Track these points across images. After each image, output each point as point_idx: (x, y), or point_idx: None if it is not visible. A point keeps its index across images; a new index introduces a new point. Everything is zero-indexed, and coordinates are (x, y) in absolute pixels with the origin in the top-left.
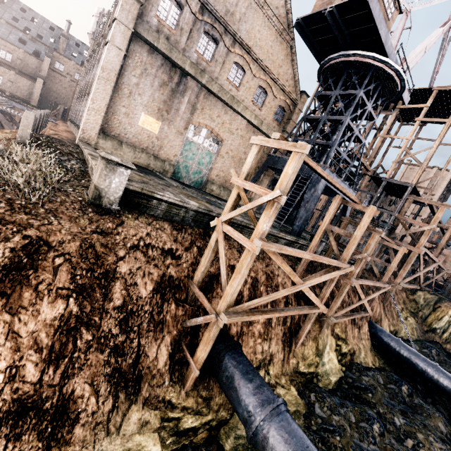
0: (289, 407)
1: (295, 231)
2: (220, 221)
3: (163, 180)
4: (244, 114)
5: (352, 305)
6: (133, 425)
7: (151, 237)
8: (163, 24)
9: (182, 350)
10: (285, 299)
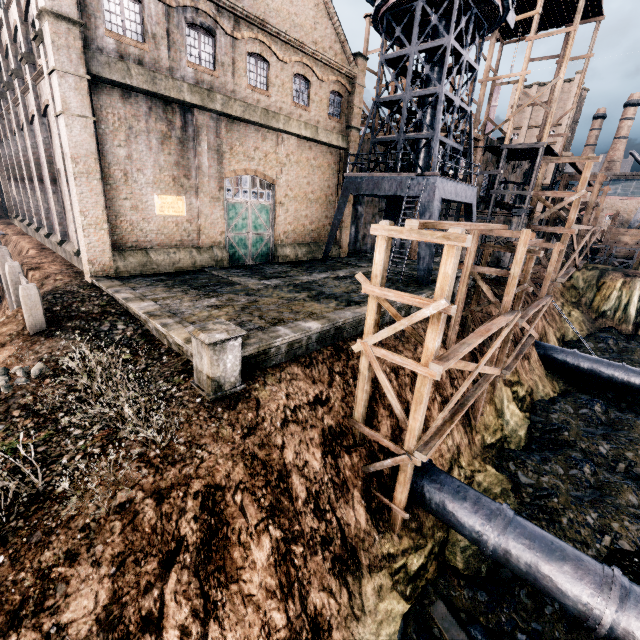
0: (494, 490)
1: (422, 278)
2: (367, 345)
3: (237, 288)
4: (289, 129)
5: (520, 343)
6: (372, 598)
7: (292, 396)
8: (124, 41)
9: (375, 497)
10: (448, 378)
